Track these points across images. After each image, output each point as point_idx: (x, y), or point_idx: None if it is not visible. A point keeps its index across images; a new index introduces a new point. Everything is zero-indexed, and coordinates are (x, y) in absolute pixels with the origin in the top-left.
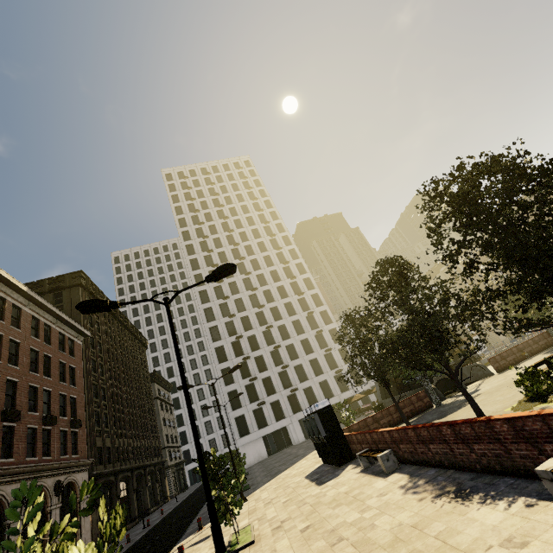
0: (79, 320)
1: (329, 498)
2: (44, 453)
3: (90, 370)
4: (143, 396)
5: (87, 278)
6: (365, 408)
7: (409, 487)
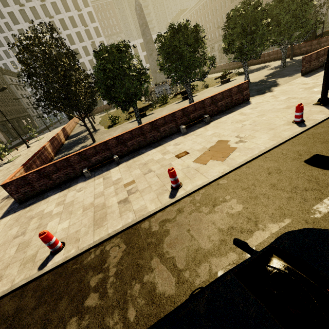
0: None
1: None
2: None
3: None
4: (1, 85)
5: None
6: None
7: None
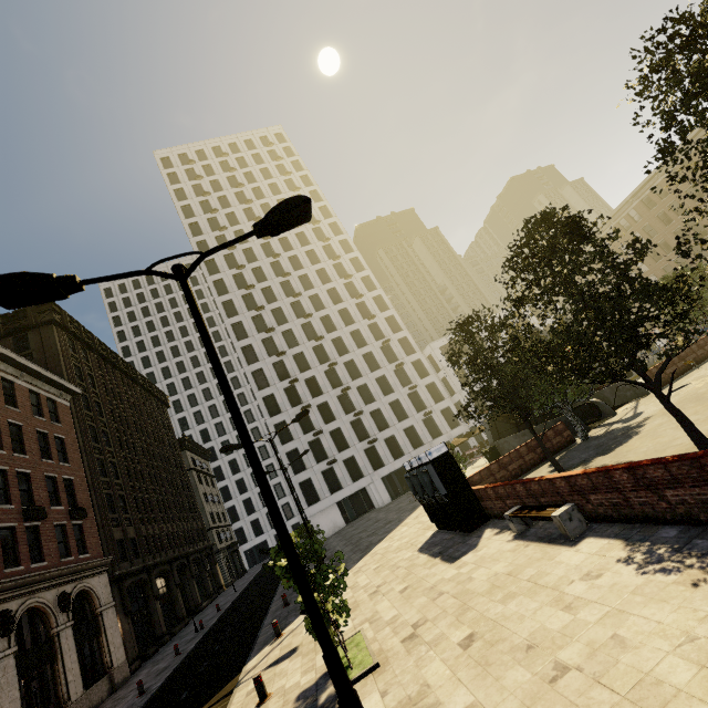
0: (61, 372)
1: (482, 583)
2: (34, 558)
3: (88, 440)
4: (173, 468)
5: (63, 312)
6: (467, 454)
7: (642, 562)
